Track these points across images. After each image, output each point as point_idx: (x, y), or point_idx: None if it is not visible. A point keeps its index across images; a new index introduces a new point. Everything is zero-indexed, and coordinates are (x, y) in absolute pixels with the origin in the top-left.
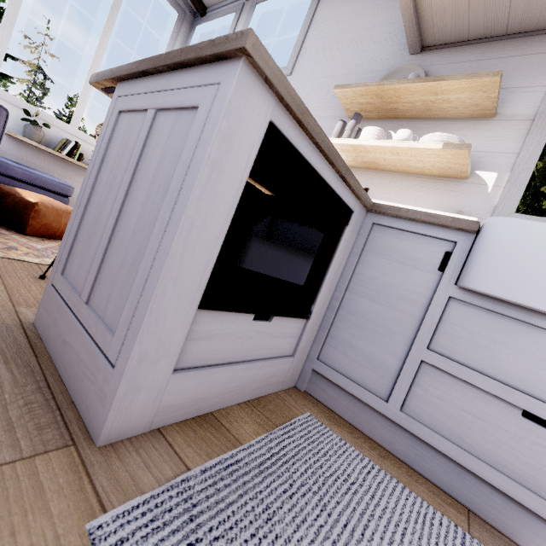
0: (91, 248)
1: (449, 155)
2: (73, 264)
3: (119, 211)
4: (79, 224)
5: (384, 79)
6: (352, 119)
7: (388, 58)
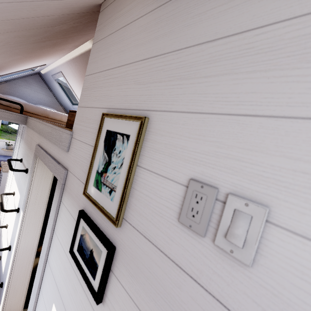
0: None
1: None
2: None
3: None
4: None
5: None
6: None
7: None
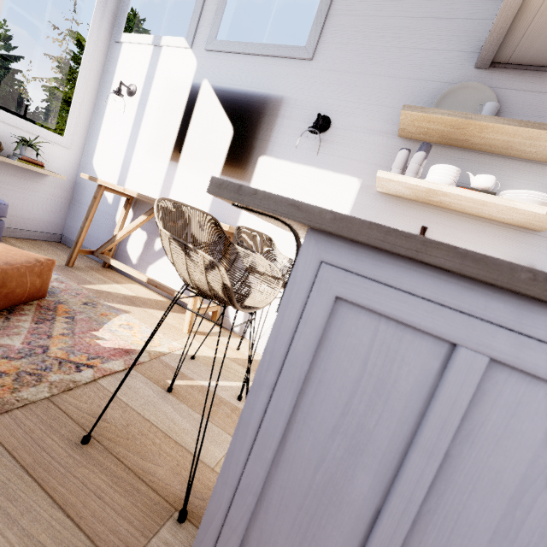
0: (326, 541)
1: (546, 218)
2: (270, 543)
3: (414, 516)
4: (265, 476)
5: (445, 95)
6: (422, 151)
7: (447, 66)
